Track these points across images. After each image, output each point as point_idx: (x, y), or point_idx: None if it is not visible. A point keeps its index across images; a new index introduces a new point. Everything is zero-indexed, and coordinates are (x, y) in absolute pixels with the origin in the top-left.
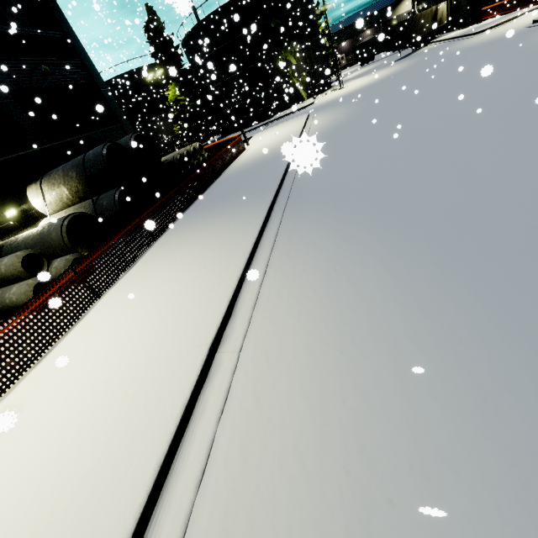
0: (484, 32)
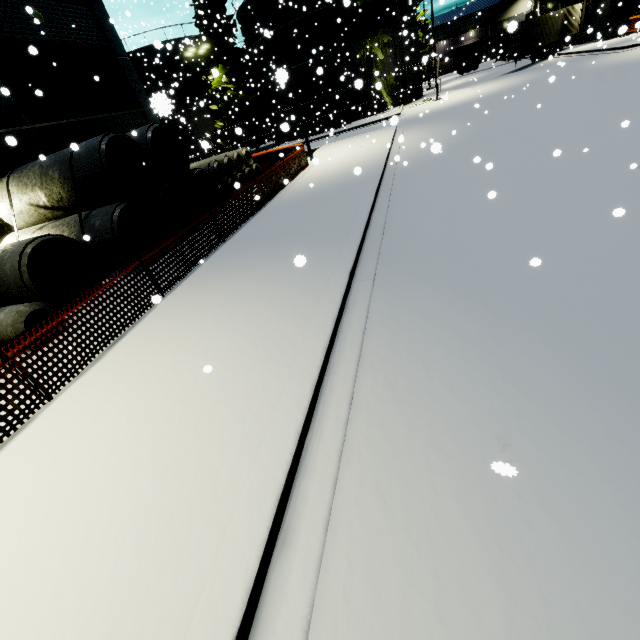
0: (637, 47)
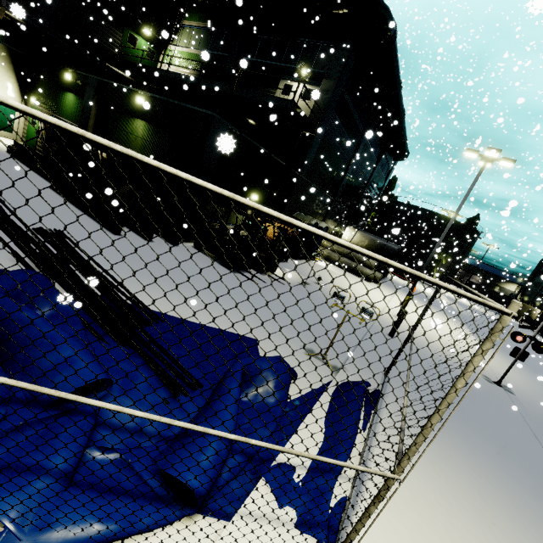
0: None
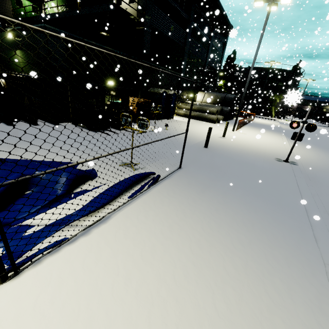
0: None
